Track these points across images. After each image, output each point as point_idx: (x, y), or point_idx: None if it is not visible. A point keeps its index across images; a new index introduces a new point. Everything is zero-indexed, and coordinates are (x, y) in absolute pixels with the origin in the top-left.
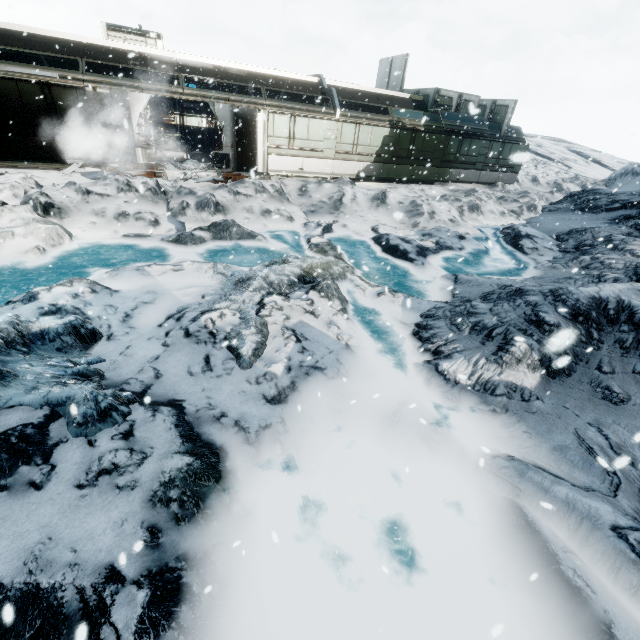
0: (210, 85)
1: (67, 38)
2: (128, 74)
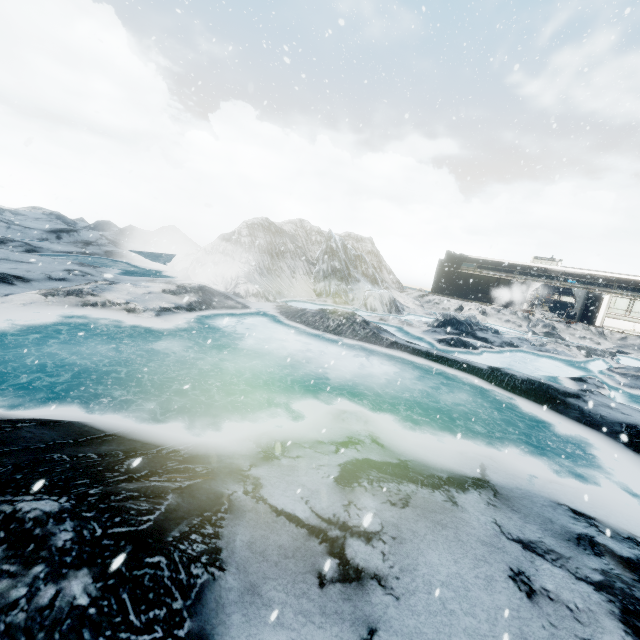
0: (585, 282)
1: (514, 263)
2: (535, 275)
